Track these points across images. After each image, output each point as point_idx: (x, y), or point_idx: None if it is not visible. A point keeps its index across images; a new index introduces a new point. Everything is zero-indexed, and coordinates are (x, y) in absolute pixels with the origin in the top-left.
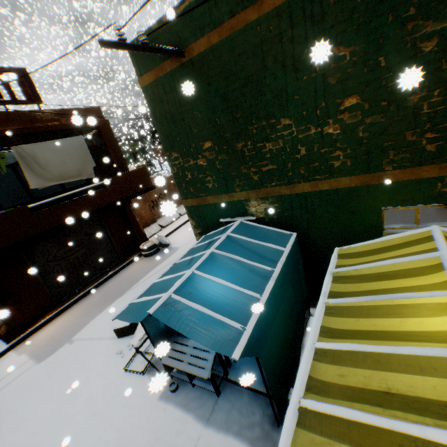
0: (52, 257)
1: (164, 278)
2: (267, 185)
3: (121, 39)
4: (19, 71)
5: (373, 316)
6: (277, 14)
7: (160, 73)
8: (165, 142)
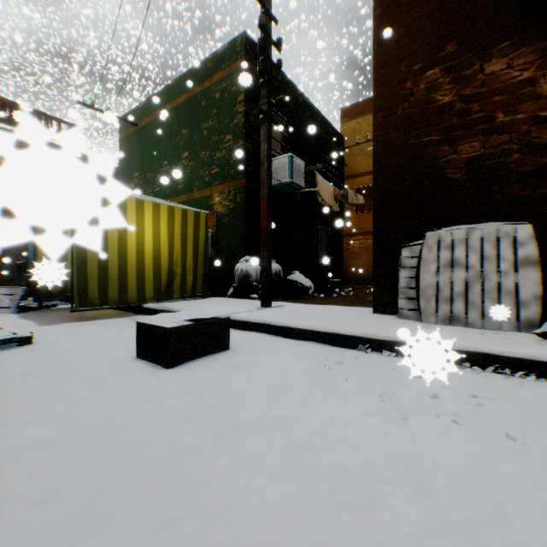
0: (23, 247)
1: None
2: None
3: (92, 105)
4: (73, 125)
5: None
6: (168, 113)
7: (128, 133)
8: (120, 172)
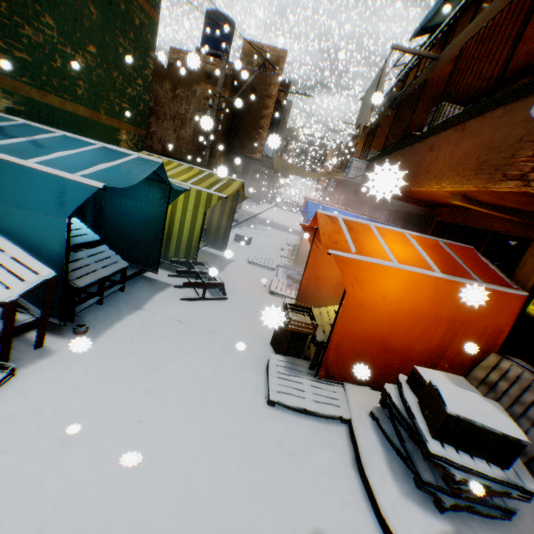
0: None
1: (59, 154)
2: (18, 77)
3: None
4: None
5: (180, 175)
6: None
7: None
8: None
